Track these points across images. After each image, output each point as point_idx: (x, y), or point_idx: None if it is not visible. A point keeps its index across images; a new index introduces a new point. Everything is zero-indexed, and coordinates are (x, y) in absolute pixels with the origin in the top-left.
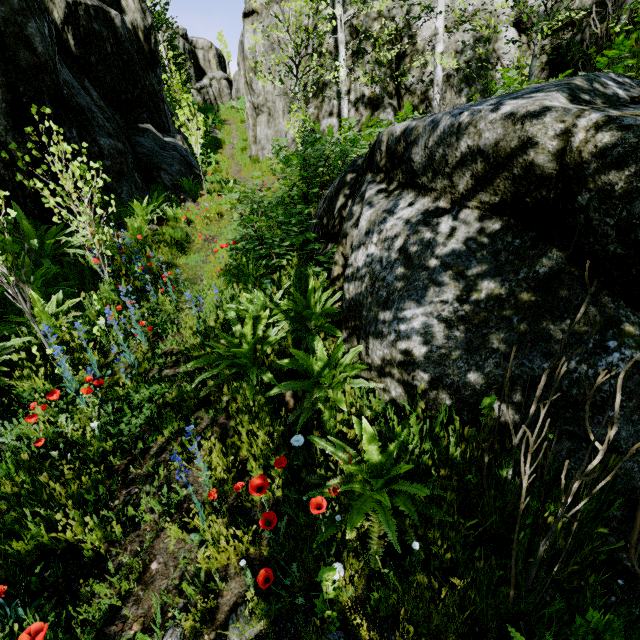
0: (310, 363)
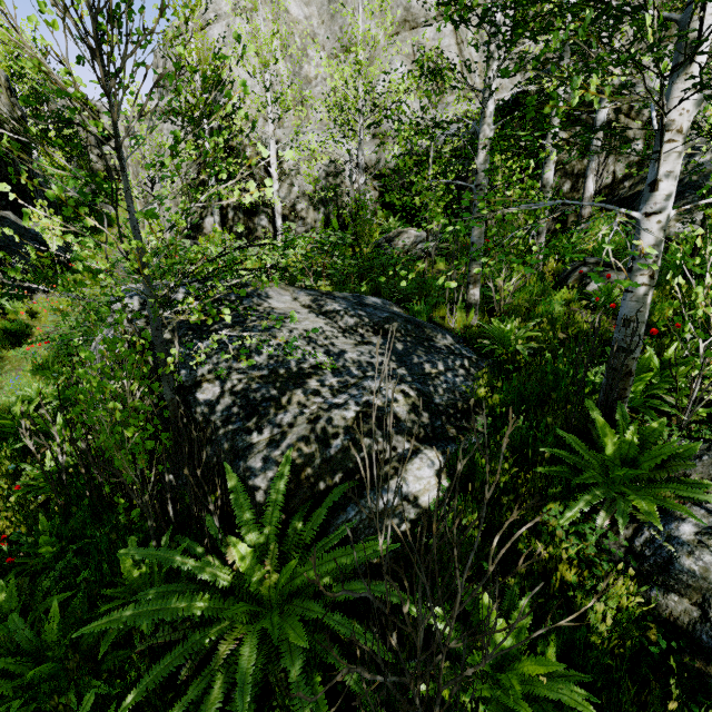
0: (50, 427)
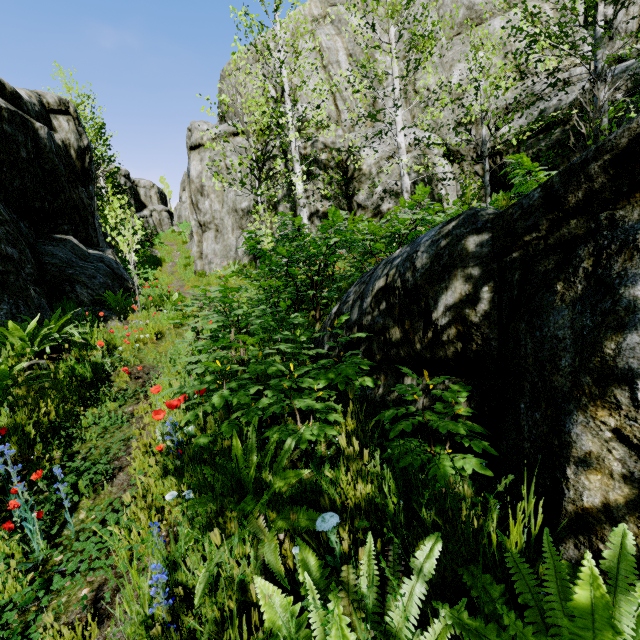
0: None
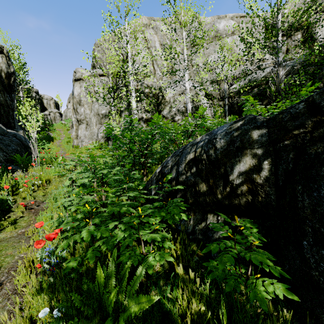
0: None
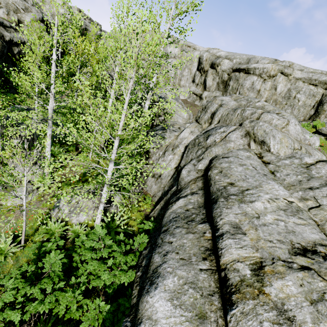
0: None
